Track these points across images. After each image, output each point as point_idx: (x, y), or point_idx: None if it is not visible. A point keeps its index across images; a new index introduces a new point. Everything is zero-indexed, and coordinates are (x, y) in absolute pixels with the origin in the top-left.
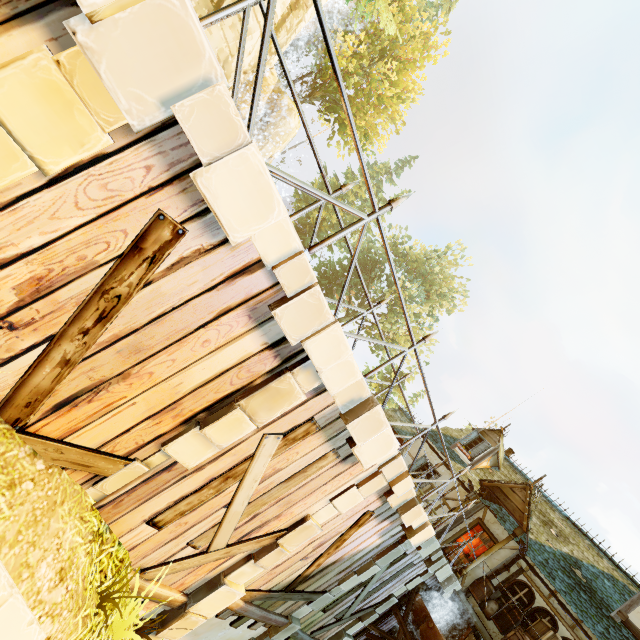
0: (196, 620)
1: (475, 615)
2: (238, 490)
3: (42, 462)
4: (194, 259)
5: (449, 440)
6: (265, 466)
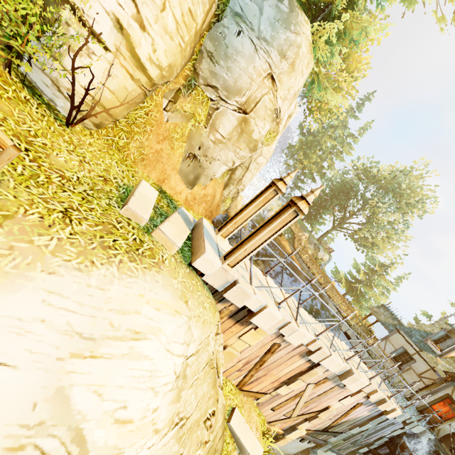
0: (288, 440)
1: None
2: (300, 400)
3: (245, 397)
4: (283, 348)
5: (422, 334)
6: (309, 392)
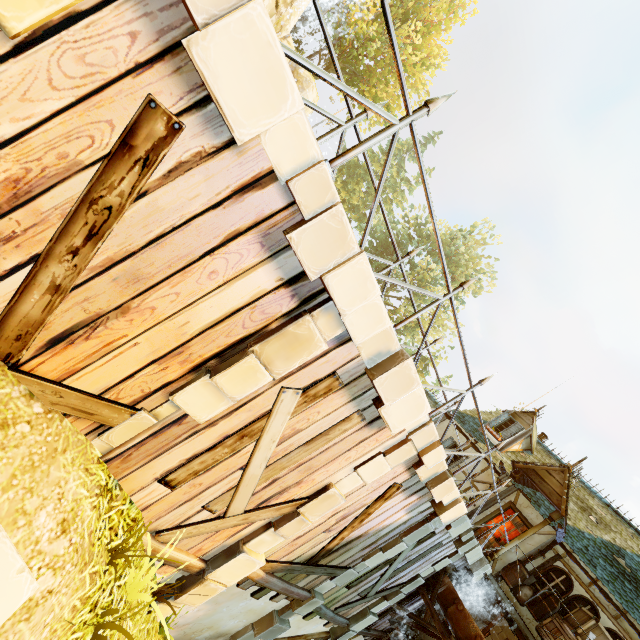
0: (215, 587)
1: (507, 600)
2: (255, 451)
3: (40, 405)
4: (195, 165)
5: (477, 422)
6: (283, 425)
